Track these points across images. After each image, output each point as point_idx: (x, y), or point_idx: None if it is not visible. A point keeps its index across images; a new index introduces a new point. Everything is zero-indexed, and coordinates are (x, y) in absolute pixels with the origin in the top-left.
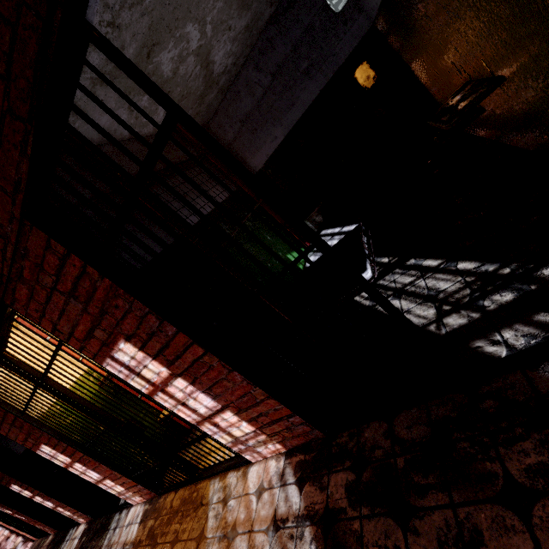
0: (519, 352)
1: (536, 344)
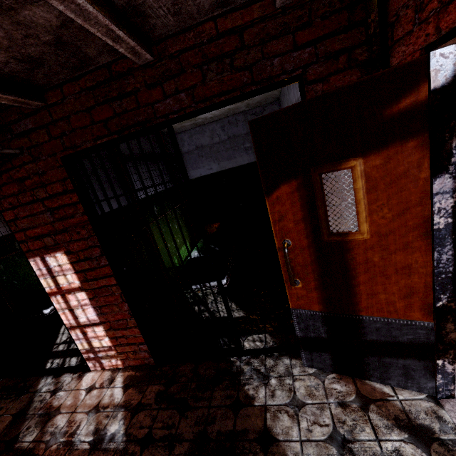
0: (46, 368)
1: (51, 368)
